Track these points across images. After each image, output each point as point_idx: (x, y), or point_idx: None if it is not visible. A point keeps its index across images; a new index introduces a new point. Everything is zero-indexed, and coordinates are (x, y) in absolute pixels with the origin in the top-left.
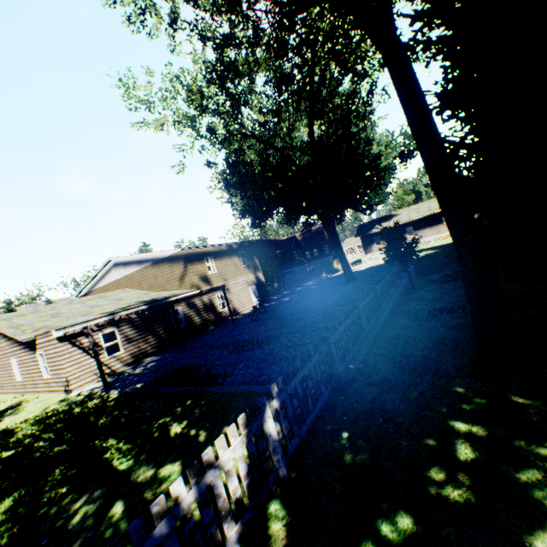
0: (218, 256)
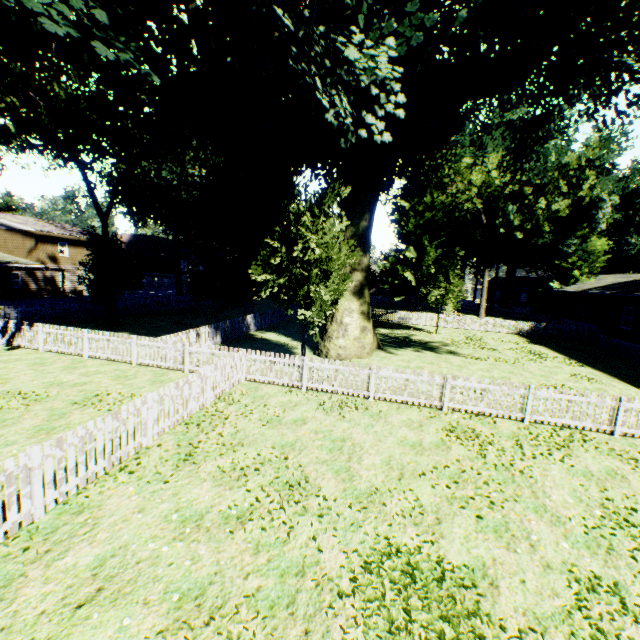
0: (75, 244)
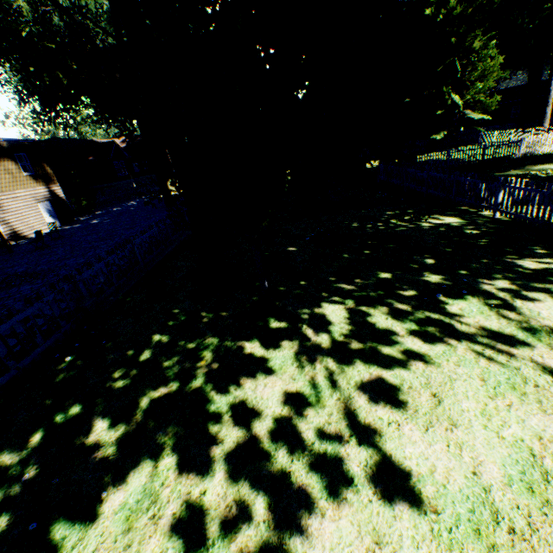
0: None
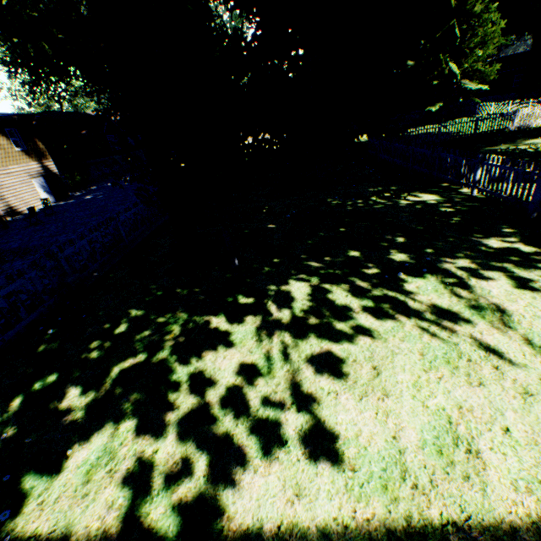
0: None
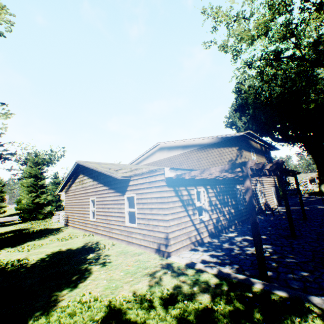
0: (256, 152)
